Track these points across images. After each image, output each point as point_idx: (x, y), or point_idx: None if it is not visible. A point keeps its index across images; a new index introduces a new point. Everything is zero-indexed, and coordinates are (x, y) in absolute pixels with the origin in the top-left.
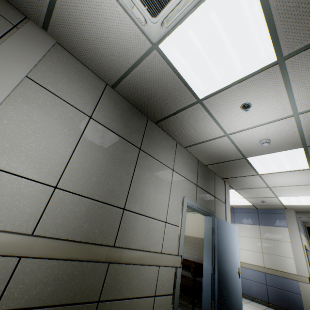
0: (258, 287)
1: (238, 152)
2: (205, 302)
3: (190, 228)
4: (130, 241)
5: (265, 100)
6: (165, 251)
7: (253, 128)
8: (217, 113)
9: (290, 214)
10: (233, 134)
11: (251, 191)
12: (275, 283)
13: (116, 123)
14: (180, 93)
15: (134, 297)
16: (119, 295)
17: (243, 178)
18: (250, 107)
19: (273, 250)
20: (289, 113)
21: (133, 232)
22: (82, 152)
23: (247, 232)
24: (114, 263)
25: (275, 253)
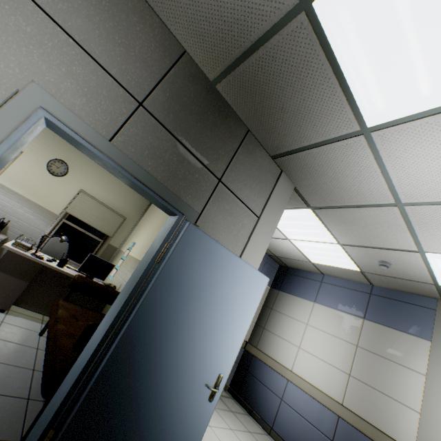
0: (313, 438)
1: None
2: (39, 424)
3: None
4: None
5: None
6: None
7: None
8: None
9: None
10: None
11: (352, 220)
12: None
13: None
14: None
15: None
16: None
17: (324, 152)
18: None
19: (377, 378)
20: None
21: None
22: None
23: (333, 326)
24: None
25: (377, 386)
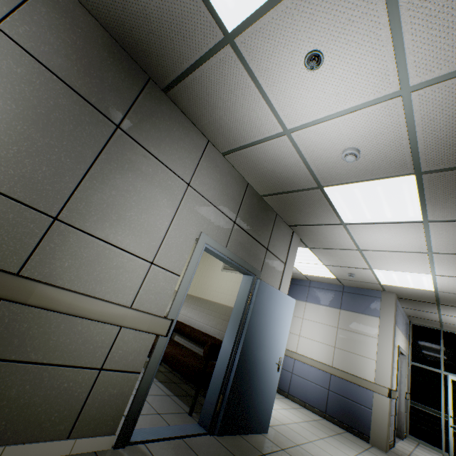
0: (317, 391)
1: (309, 173)
2: (210, 396)
3: (228, 294)
4: (61, 275)
5: (348, 46)
6: (141, 307)
7: (330, 119)
8: (264, 74)
9: (388, 299)
10: (297, 131)
11: (333, 254)
12: (341, 390)
13: (67, 61)
14: (191, 13)
15: (53, 364)
16: (16, 354)
17: (321, 227)
18: (321, 63)
19: (351, 345)
20: (394, 87)
21: (71, 262)
22: None
23: (321, 317)
24: (13, 303)
25: (352, 350)
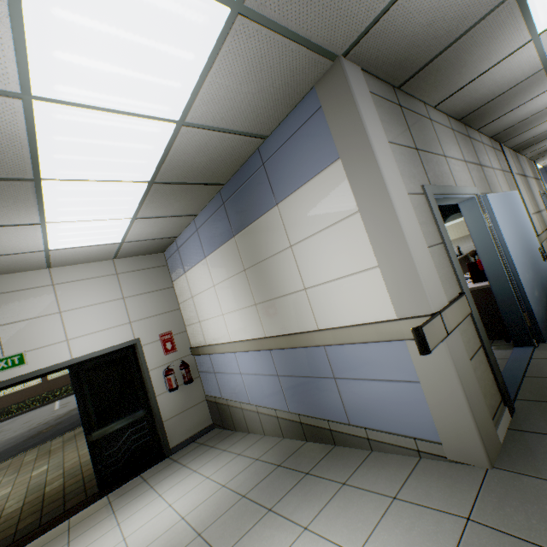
0: None
1: None
2: None
3: None
4: (546, 224)
5: None
6: None
7: None
8: None
9: None
10: None
11: None
12: None
13: (518, 169)
14: None
15: None
16: None
17: None
18: None
19: None
20: None
21: (544, 220)
22: (527, 194)
23: None
24: None
25: None
